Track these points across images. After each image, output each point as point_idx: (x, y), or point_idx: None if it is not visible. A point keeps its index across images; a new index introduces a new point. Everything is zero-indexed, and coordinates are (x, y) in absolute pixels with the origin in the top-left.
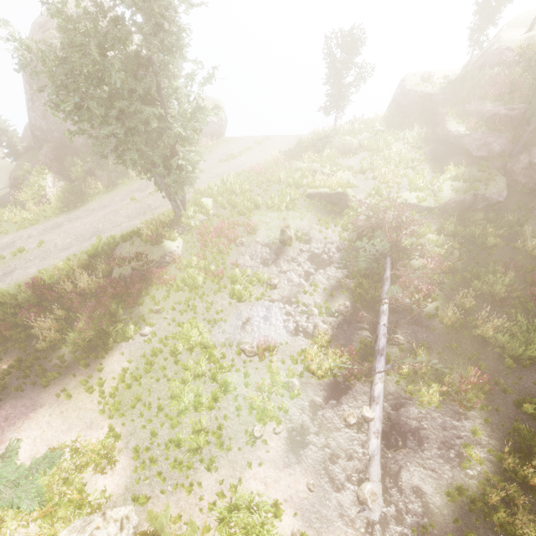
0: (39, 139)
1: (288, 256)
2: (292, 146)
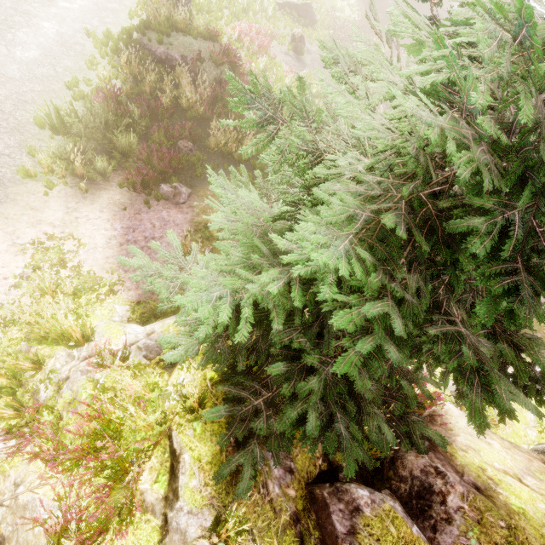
0: None
1: (309, 65)
2: None
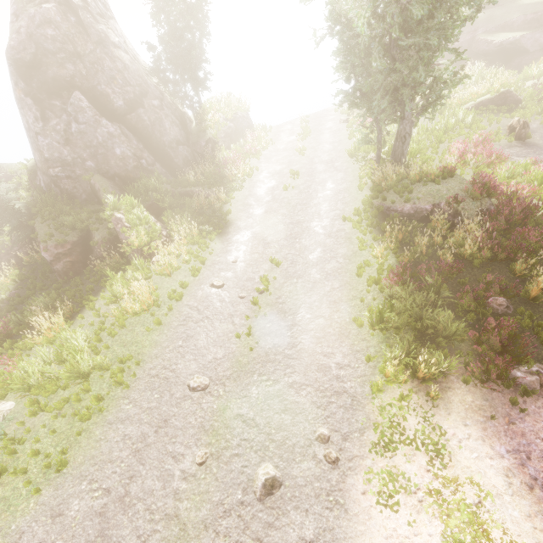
0: (60, 180)
1: (542, 144)
2: (337, 115)
